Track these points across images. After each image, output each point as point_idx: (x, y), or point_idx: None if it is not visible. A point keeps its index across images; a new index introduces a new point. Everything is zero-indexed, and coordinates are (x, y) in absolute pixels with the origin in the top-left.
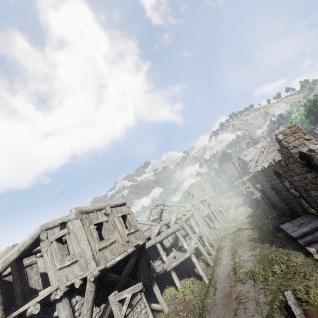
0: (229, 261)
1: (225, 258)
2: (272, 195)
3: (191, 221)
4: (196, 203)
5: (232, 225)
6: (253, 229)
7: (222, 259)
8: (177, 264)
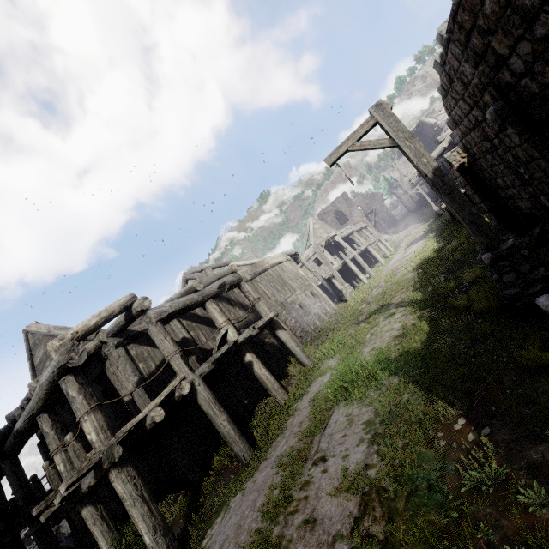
0: (275, 476)
1: (282, 442)
2: (503, 169)
3: (209, 311)
4: (313, 251)
5: (377, 292)
6: (419, 309)
7: (274, 445)
8: (80, 492)
